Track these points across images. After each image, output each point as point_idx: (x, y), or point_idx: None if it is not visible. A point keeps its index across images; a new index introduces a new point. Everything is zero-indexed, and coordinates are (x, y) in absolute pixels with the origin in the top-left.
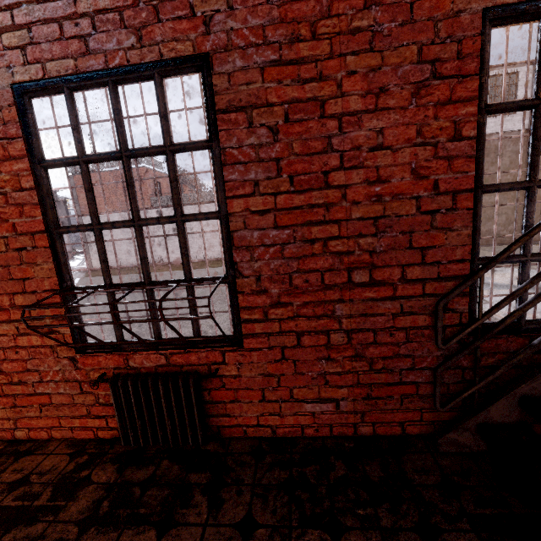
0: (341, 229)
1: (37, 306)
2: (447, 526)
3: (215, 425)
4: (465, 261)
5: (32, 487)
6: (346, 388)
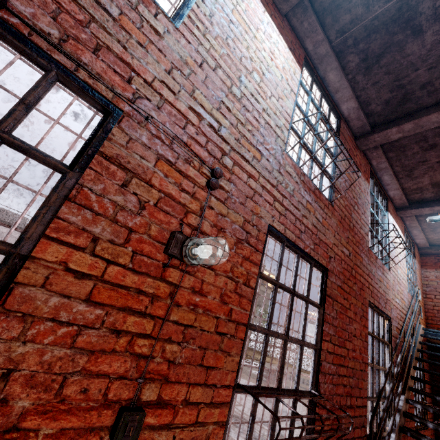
0: (346, 371)
1: (207, 404)
2: None
3: None
4: (366, 398)
5: None
6: None
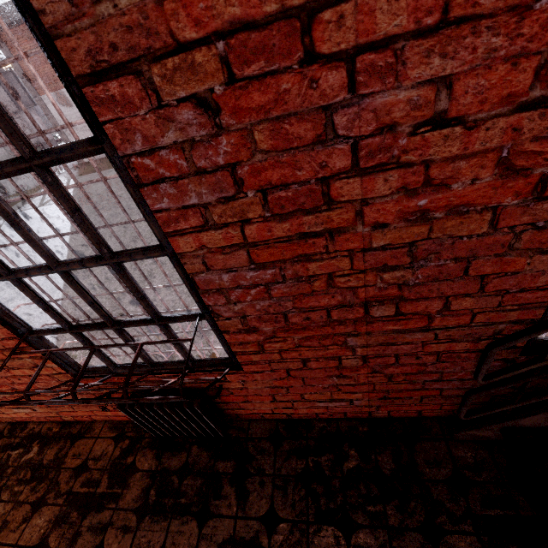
0: (354, 261)
1: (7, 350)
2: (451, 527)
3: (233, 414)
4: None
5: (92, 473)
6: (360, 393)
